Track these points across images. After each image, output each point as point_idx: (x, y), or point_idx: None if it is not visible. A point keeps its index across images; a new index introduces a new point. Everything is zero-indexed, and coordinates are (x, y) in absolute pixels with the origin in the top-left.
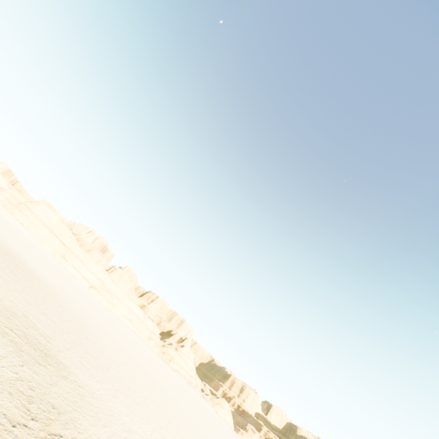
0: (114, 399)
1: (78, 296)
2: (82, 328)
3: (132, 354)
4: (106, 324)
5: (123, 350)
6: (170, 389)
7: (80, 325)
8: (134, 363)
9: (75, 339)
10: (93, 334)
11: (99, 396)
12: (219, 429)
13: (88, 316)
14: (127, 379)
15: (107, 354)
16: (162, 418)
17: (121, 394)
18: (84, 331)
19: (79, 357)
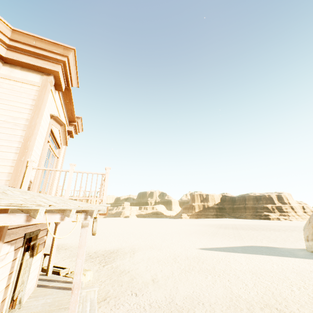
0: None
1: None
2: None
3: None
4: None
5: None
6: None
7: None
8: None
9: None
10: None
11: None
12: None
13: None
14: None
15: None
16: None
17: None
18: None
19: None
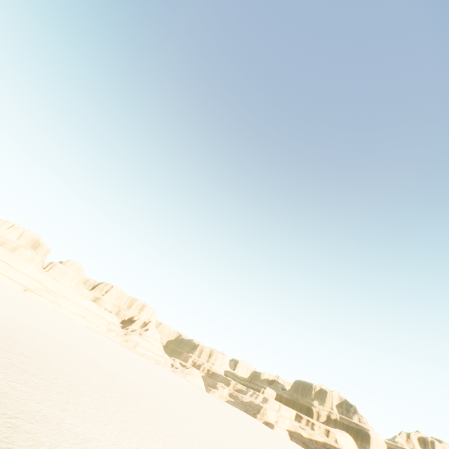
0: (62, 414)
1: (7, 306)
2: (14, 344)
3: (88, 354)
4: (51, 329)
5: (74, 353)
6: (136, 376)
7: (11, 342)
8: (90, 363)
9: (2, 362)
10: (31, 347)
11: (40, 418)
12: (191, 396)
13: (24, 327)
14: (81, 384)
15: (52, 365)
16: (126, 411)
17: (71, 404)
18: (17, 347)
19: (9, 381)
